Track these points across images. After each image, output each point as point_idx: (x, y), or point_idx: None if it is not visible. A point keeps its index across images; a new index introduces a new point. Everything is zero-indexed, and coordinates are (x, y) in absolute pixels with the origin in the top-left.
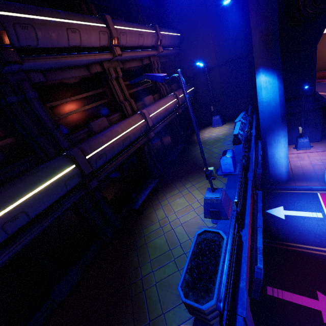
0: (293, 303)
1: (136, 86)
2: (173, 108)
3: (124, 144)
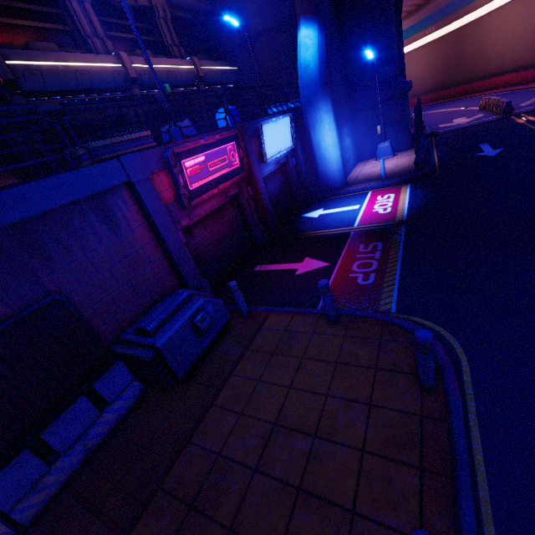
0: (275, 270)
1: (123, 32)
2: (187, 77)
3: (78, 78)
